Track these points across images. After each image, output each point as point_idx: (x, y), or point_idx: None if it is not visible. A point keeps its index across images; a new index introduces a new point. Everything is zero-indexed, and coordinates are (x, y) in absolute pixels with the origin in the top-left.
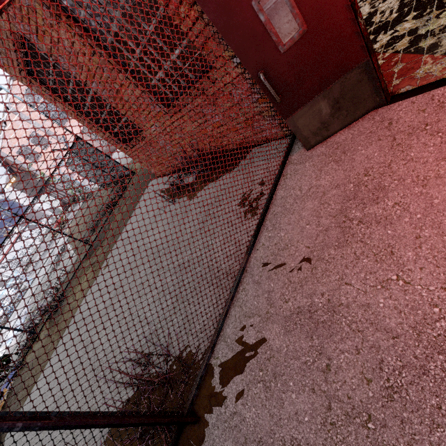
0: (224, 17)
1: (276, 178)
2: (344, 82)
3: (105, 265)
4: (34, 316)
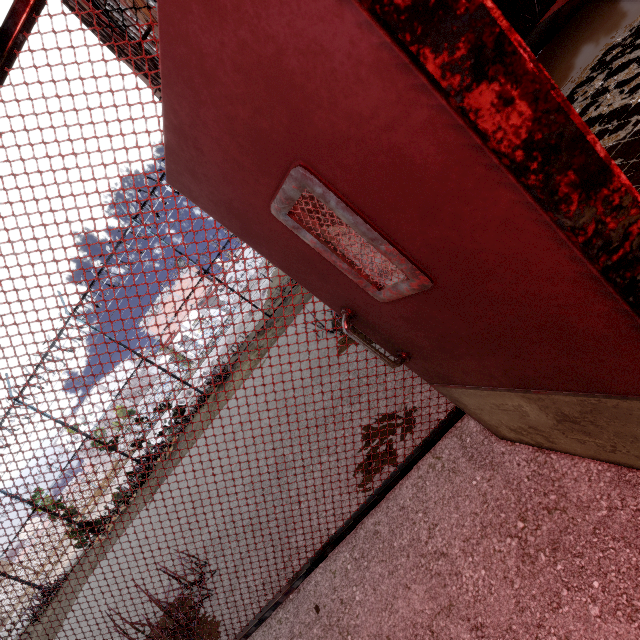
0: (235, 221)
1: (396, 471)
2: (595, 404)
3: (262, 362)
4: (206, 378)
